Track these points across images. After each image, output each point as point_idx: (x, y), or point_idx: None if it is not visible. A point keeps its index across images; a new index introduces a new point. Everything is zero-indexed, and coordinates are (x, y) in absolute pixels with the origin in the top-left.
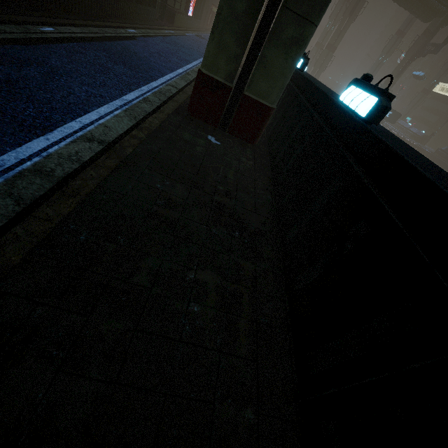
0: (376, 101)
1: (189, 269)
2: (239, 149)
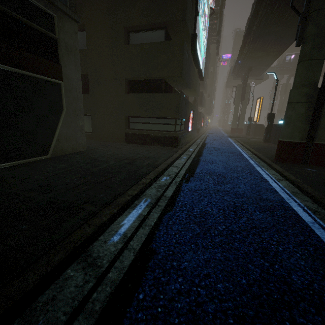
0: None
1: None
2: None
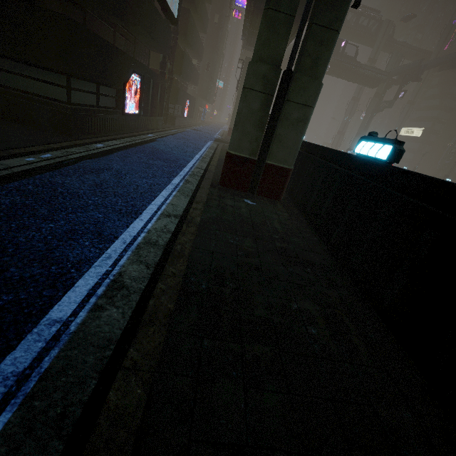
0: (392, 148)
1: (290, 301)
2: (271, 205)
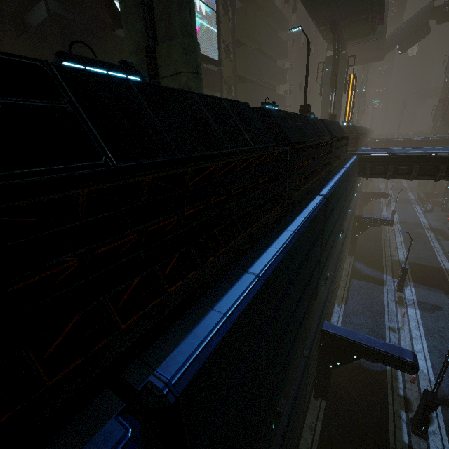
0: None
1: None
2: None
